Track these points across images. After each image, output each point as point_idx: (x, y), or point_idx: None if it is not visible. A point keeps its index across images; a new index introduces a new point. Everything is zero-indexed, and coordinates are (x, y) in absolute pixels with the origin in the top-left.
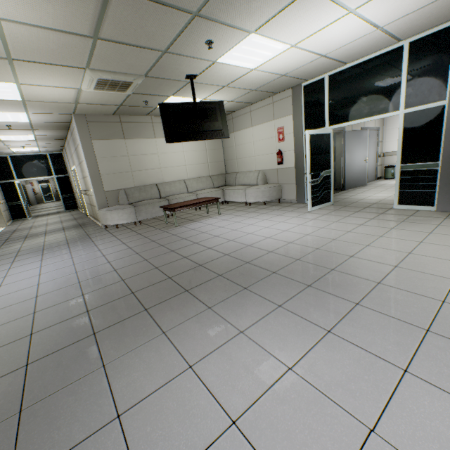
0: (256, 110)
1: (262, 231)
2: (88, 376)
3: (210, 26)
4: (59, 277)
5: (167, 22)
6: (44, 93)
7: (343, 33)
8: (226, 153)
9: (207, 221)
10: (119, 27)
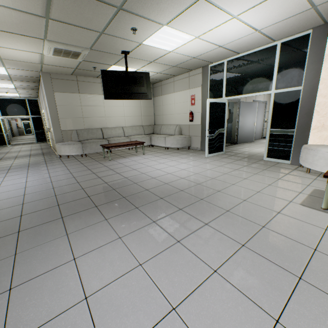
0: (178, 80)
1: (167, 168)
2: (1, 261)
3: (132, 17)
4: (12, 190)
5: (100, 12)
6: (16, 55)
7: (232, 31)
8: (155, 110)
9: (133, 158)
10: (63, 11)
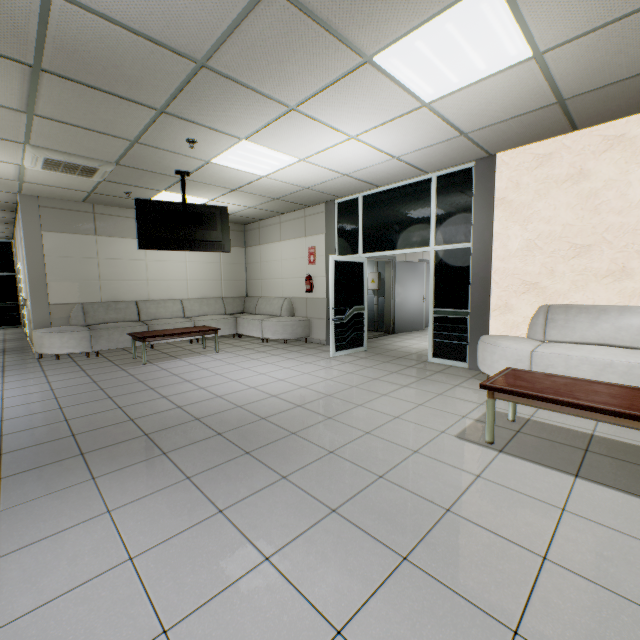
0: (287, 221)
1: (252, 379)
2: None
3: (186, 125)
4: None
5: (127, 113)
6: None
7: (356, 156)
8: (249, 270)
9: (193, 360)
10: (61, 107)
